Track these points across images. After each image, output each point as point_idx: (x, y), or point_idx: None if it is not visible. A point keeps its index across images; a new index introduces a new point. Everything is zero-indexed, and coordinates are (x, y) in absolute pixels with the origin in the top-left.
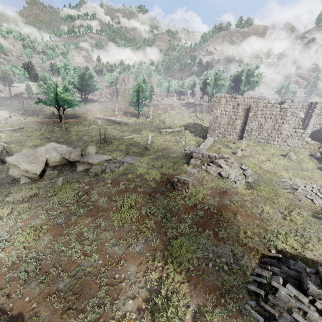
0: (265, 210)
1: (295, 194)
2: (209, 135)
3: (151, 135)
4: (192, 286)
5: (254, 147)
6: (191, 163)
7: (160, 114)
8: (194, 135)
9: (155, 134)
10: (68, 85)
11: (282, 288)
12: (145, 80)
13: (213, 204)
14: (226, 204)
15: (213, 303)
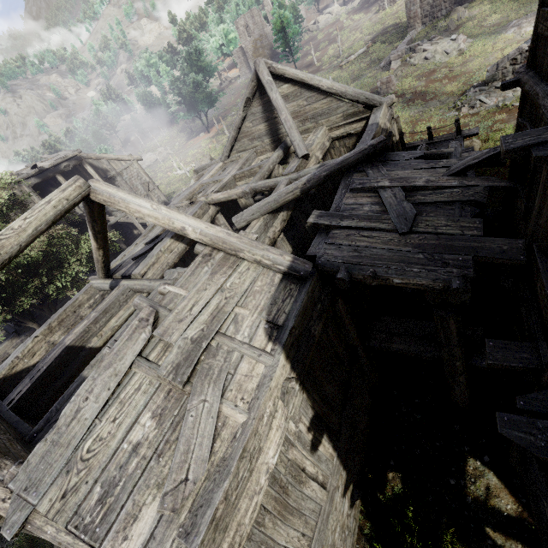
0: (475, 63)
1: (519, 32)
2: (410, 29)
3: (331, 77)
4: (409, 125)
5: (478, 6)
6: (391, 68)
7: (325, 49)
8: (389, 44)
9: (335, 73)
10: (197, 77)
11: (471, 92)
12: (280, 4)
13: (420, 85)
14: (433, 78)
15: (424, 124)
